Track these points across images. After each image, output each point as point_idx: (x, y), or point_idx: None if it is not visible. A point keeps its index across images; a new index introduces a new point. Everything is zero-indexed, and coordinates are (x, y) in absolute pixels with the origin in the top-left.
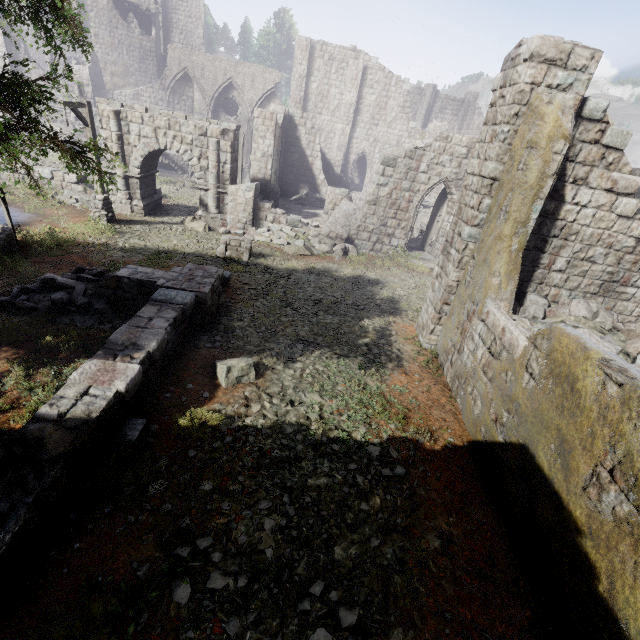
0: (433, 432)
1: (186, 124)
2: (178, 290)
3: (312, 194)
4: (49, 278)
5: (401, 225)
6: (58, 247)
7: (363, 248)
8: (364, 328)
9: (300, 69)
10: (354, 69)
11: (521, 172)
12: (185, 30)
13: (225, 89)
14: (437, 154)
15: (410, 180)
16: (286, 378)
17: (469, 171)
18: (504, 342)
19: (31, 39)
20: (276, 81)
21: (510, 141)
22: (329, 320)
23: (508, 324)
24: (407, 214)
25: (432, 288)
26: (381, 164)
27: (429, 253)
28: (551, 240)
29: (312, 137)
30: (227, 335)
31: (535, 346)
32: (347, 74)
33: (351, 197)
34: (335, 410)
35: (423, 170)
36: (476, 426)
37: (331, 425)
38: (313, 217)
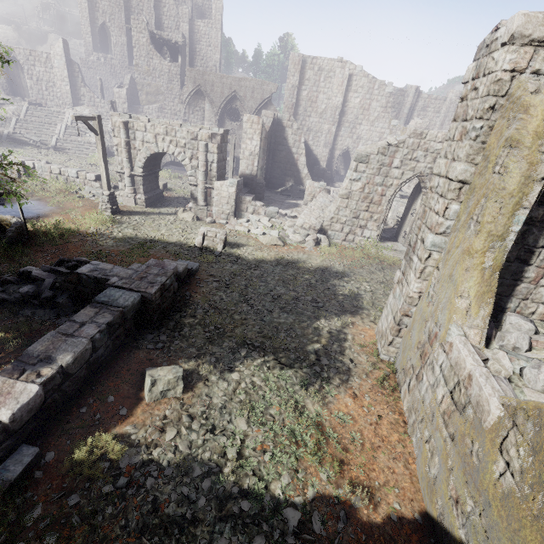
0: (375, 491)
1: (180, 130)
2: (125, 290)
3: (296, 186)
4: (27, 270)
5: (373, 217)
6: (61, 236)
7: (336, 238)
8: (318, 330)
9: (293, 80)
10: (340, 77)
11: (497, 175)
12: (206, 56)
13: (230, 100)
14: (411, 150)
15: (383, 175)
16: (217, 393)
17: (435, 171)
18: (470, 395)
19: (93, 71)
20: (272, 91)
21: (484, 139)
22: (283, 319)
23: (476, 372)
24: (379, 207)
25: (393, 294)
26: (354, 161)
27: (402, 244)
28: (539, 251)
29: (298, 137)
30: (174, 334)
31: (514, 424)
32: (334, 82)
33: (329, 190)
34: (259, 444)
35: (396, 165)
36: (431, 493)
37: (249, 467)
38: (293, 207)
